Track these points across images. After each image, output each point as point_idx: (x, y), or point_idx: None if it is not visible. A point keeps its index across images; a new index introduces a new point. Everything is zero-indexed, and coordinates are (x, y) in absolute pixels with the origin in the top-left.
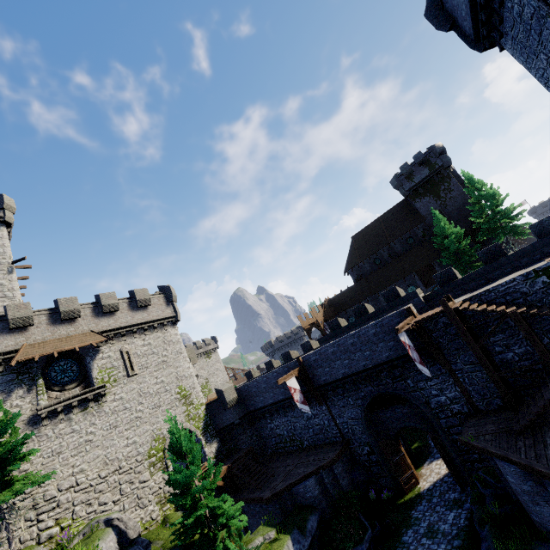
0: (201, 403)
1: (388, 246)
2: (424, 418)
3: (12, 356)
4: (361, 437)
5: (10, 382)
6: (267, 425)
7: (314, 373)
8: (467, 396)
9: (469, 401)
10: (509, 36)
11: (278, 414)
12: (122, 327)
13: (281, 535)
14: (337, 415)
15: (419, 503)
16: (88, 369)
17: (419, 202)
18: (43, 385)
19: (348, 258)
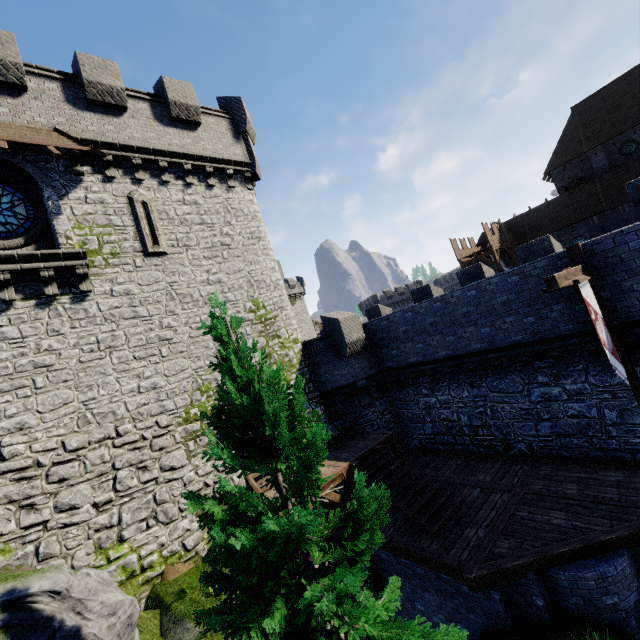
0: (294, 339)
1: None
2: None
3: None
4: None
5: None
6: (419, 399)
7: (627, 285)
8: None
9: None
10: None
11: (453, 381)
12: (133, 148)
13: None
14: None
15: None
16: (47, 215)
17: None
18: None
19: (558, 147)
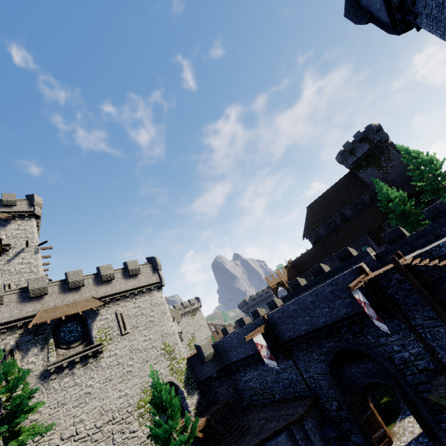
0: (183, 358)
1: (340, 212)
2: (389, 374)
3: (30, 320)
4: (328, 392)
5: (28, 342)
6: (241, 378)
7: (279, 329)
8: (432, 352)
9: (434, 358)
10: (423, 15)
11: (250, 368)
12: (117, 293)
13: None
14: (303, 370)
15: None
16: (89, 330)
17: (363, 172)
18: (53, 344)
19: (305, 225)
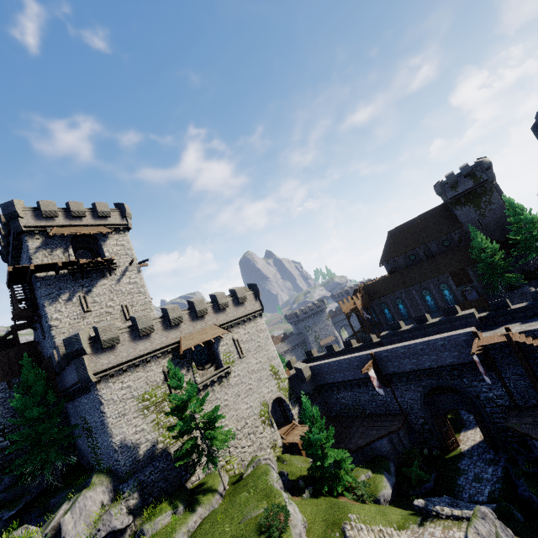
0: (285, 377)
1: (425, 246)
2: (470, 405)
3: (175, 346)
4: (418, 413)
5: (177, 365)
6: (333, 396)
7: (384, 365)
8: (511, 395)
9: (511, 399)
10: None
11: (345, 389)
12: (232, 321)
13: (377, 474)
14: (399, 395)
15: (463, 459)
16: (216, 354)
17: (460, 210)
18: (195, 366)
19: (384, 251)
